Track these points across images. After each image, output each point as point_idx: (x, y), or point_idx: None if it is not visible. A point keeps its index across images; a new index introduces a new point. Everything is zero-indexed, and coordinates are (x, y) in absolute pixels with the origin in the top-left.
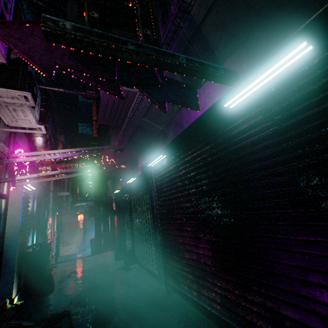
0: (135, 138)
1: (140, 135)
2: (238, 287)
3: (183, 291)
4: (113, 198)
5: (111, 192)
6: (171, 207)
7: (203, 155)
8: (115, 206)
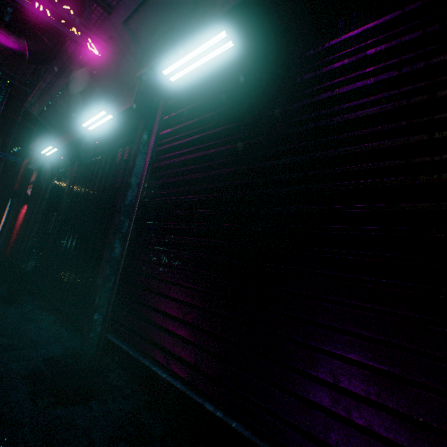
0: (147, 18)
1: (166, 10)
2: (361, 377)
3: (146, 364)
4: (34, 178)
5: (33, 161)
6: (185, 177)
7: (349, 47)
8: (33, 188)
